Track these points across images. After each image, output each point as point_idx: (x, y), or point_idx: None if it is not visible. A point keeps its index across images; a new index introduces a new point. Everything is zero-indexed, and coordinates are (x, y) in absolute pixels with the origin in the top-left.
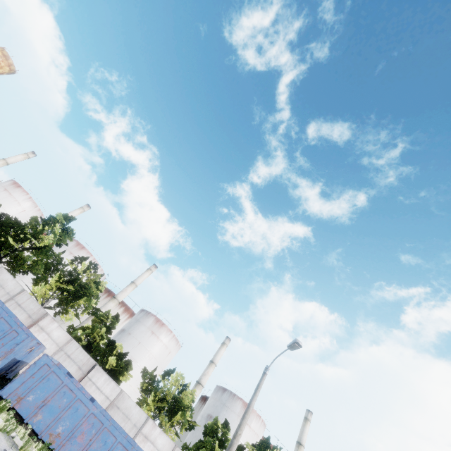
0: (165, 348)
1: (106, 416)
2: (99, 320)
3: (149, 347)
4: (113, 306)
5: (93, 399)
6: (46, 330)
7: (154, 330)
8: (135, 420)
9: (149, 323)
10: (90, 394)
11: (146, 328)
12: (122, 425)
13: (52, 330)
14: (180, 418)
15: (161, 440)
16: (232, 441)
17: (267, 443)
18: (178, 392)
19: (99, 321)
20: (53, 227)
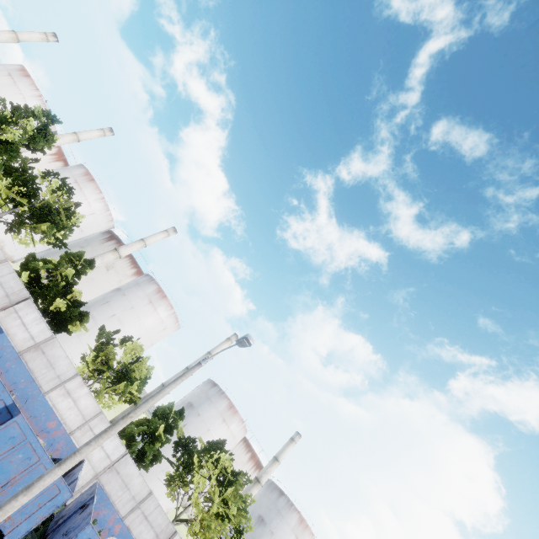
0: (160, 322)
1: (13, 354)
2: (67, 259)
3: (142, 316)
4: (112, 258)
5: (1, 331)
6: None
7: (153, 300)
8: (61, 372)
9: (149, 290)
10: (12, 327)
11: (144, 294)
12: (42, 372)
13: None
14: (123, 389)
15: (85, 401)
16: (118, 421)
17: (222, 445)
18: (131, 362)
19: (67, 260)
20: (26, 122)
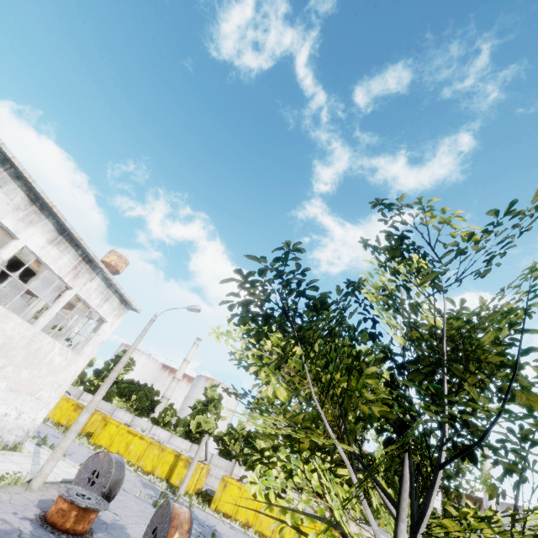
0: None
1: None
2: None
3: None
4: None
5: None
6: None
7: None
8: None
9: None
10: None
11: None
12: None
13: None
14: None
15: None
16: None
17: None
18: None
19: None
20: None
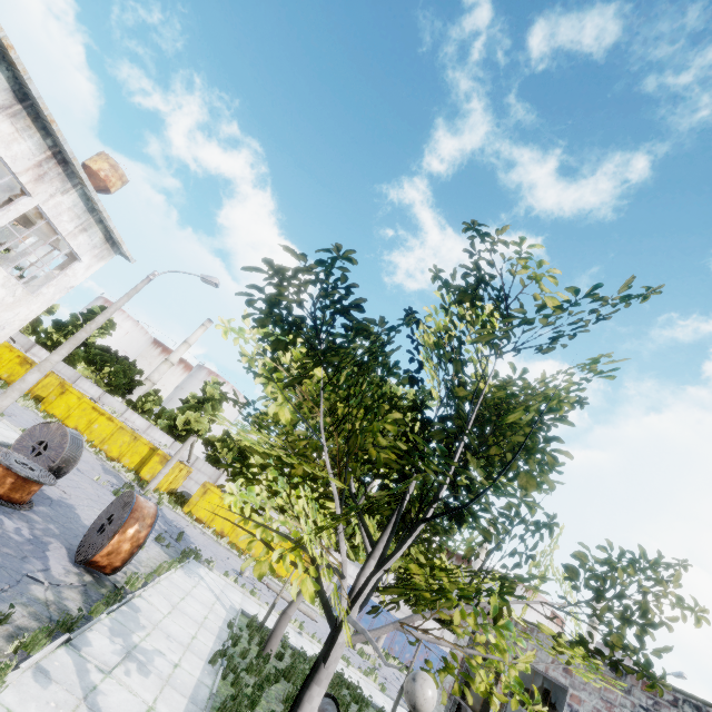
0: None
1: None
2: None
3: None
4: None
5: None
6: (423, 625)
7: None
8: None
9: None
10: None
11: None
12: None
13: (427, 624)
14: None
15: None
16: None
17: None
18: None
19: None
20: None
